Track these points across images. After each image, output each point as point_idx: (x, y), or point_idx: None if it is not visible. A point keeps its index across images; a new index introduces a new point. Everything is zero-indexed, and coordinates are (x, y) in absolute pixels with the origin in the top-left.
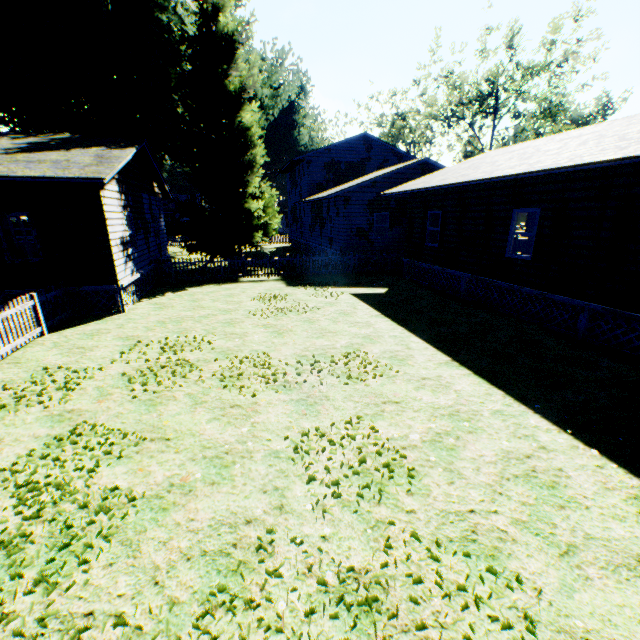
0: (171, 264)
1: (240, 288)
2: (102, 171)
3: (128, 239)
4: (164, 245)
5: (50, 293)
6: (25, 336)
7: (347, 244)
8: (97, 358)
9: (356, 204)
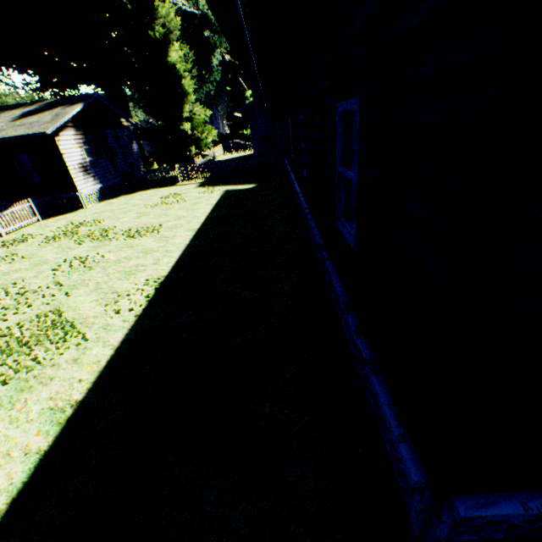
0: (132, 177)
1: (167, 190)
2: (48, 127)
3: (88, 164)
4: (137, 163)
5: (42, 199)
6: (27, 221)
7: (257, 150)
8: (48, 231)
9: (259, 116)
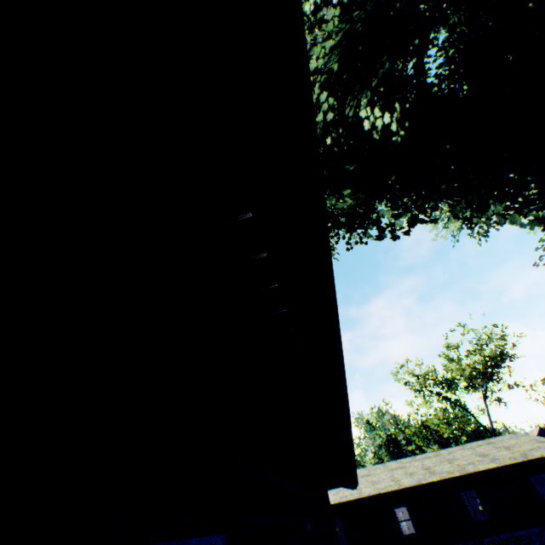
0: None
1: None
2: None
3: None
4: None
5: None
6: None
7: None
8: None
9: None
